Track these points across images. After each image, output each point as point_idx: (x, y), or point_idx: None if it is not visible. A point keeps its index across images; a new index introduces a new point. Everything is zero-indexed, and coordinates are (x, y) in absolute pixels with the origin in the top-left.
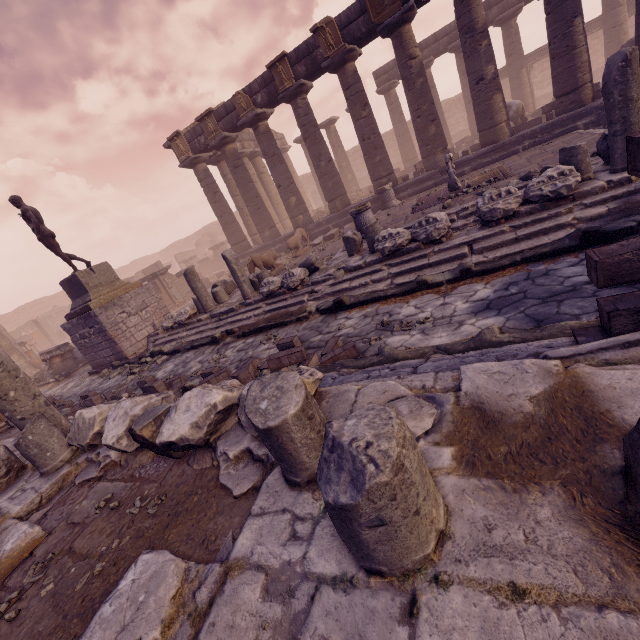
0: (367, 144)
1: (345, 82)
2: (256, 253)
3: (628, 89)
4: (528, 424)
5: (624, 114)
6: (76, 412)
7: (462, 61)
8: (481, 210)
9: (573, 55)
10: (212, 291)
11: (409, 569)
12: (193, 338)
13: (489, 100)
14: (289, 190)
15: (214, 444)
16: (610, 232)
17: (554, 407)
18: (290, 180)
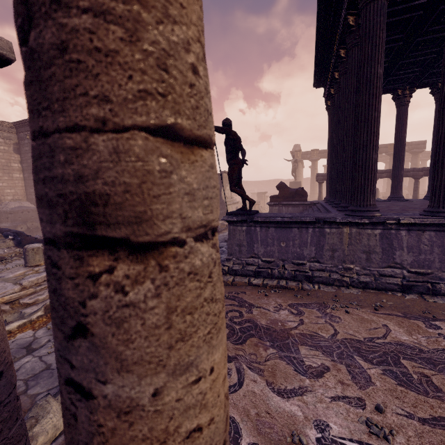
0: None
1: None
2: None
3: None
4: None
5: None
6: None
7: (387, 167)
8: None
9: None
10: None
11: None
12: None
13: None
14: None
15: None
16: None
17: None
18: None
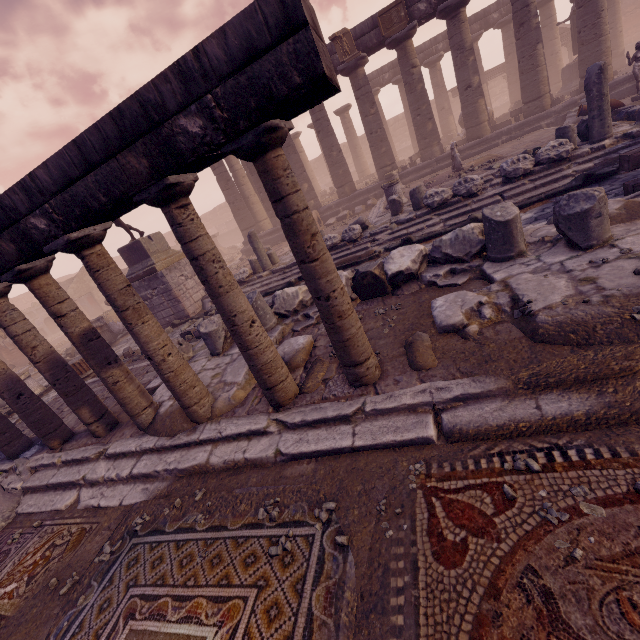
0: (374, 137)
1: (357, 84)
2: (267, 237)
3: (602, 88)
4: (619, 215)
5: (599, 104)
6: (276, 292)
7: (435, 75)
8: (507, 170)
9: (537, 72)
10: (267, 253)
11: (604, 241)
12: (260, 290)
13: (475, 103)
14: (302, 177)
15: (419, 276)
16: (601, 174)
17: (628, 209)
18: (303, 168)
